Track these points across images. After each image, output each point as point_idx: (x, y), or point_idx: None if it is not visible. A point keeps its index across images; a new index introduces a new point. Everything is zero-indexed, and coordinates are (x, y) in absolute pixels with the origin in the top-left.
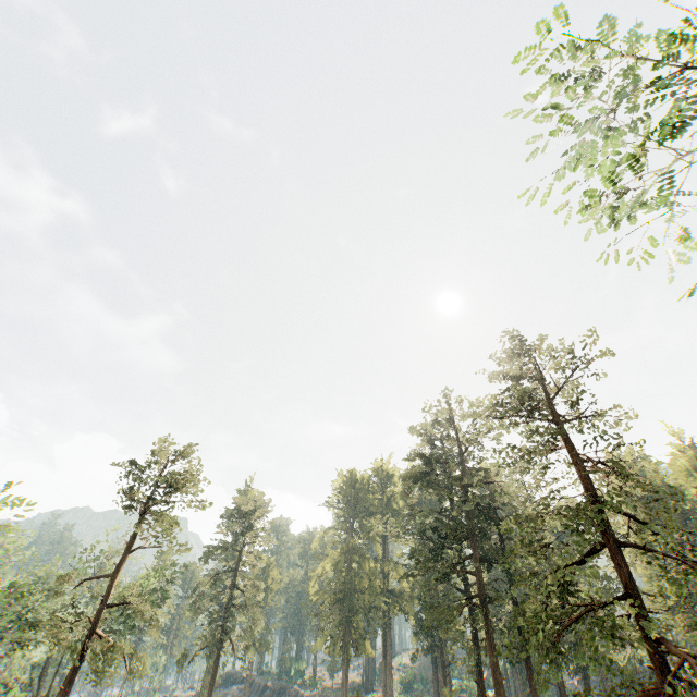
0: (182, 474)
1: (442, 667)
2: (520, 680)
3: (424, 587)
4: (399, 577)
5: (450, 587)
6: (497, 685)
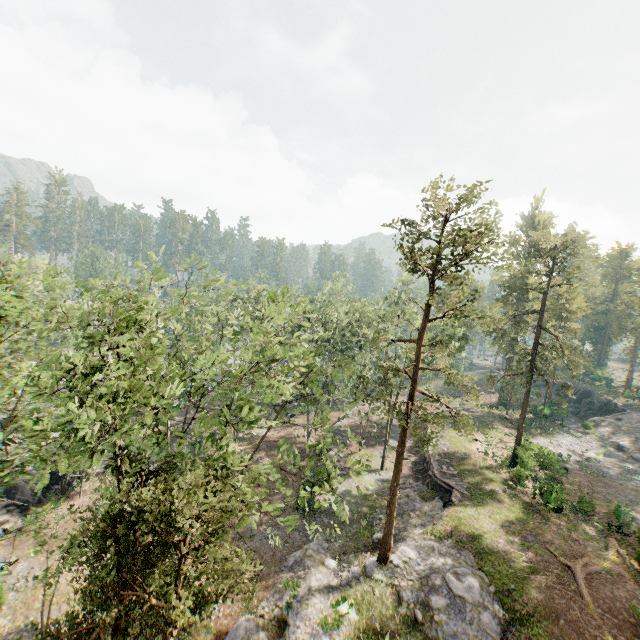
0: (470, 228)
1: None
2: None
3: None
4: None
5: None
6: None
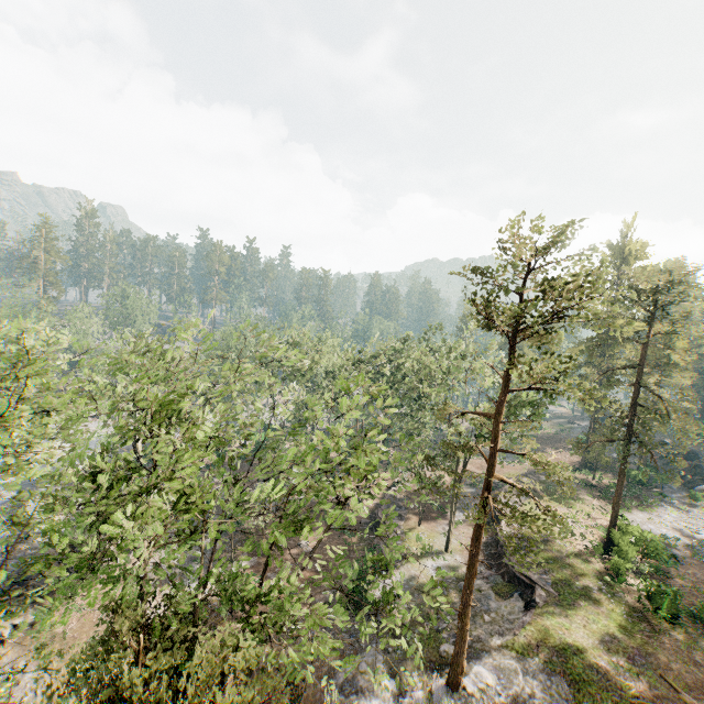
0: (563, 279)
1: None
2: None
3: None
4: None
5: None
6: None
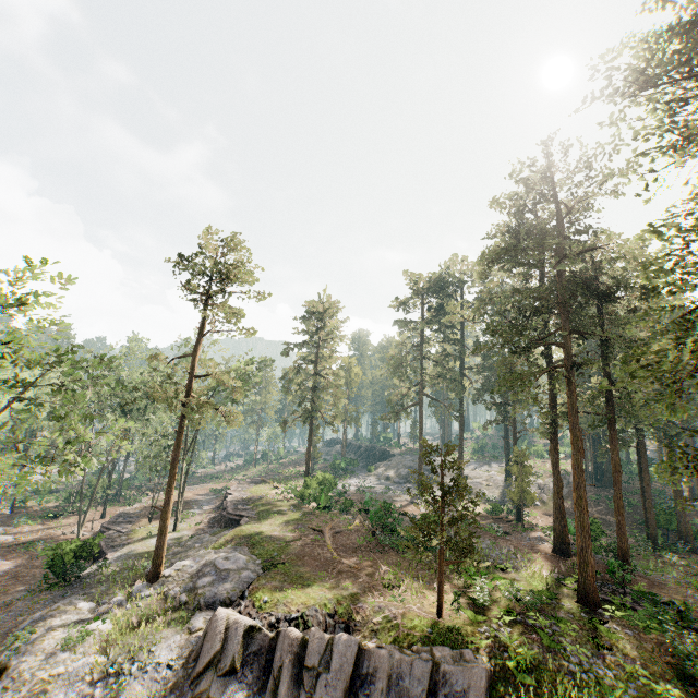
0: (234, 266)
1: (513, 433)
2: (591, 447)
3: (500, 363)
4: (473, 368)
5: (530, 363)
6: (575, 440)
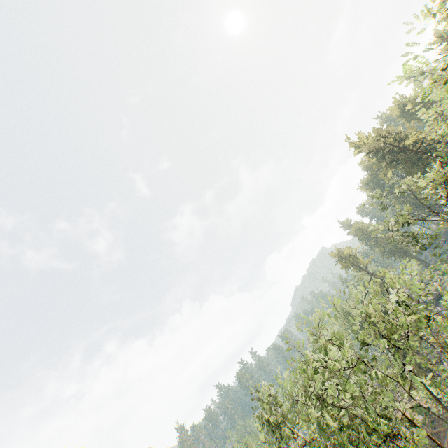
0: (346, 250)
1: None
2: None
3: None
4: None
5: None
6: None
